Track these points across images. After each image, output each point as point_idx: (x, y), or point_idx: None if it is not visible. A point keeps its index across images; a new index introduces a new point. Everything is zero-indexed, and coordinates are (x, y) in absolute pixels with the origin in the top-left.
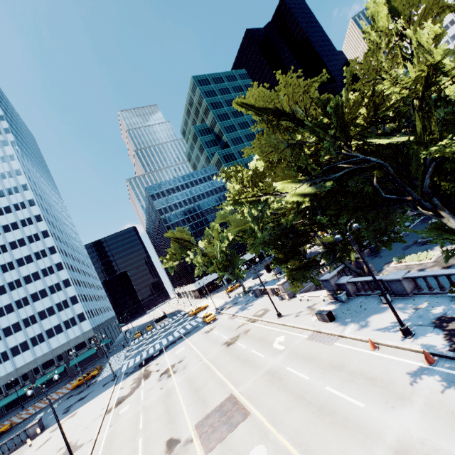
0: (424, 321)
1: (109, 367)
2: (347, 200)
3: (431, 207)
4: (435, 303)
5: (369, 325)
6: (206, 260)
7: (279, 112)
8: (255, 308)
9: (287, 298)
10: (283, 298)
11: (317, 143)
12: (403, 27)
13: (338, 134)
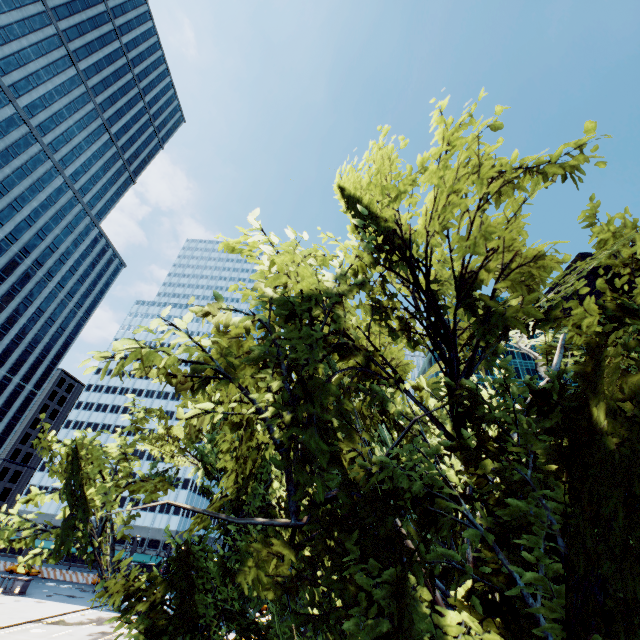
0: None
1: None
2: None
3: None
4: None
5: None
6: None
7: None
8: None
9: None
10: None
11: None
12: None
13: None
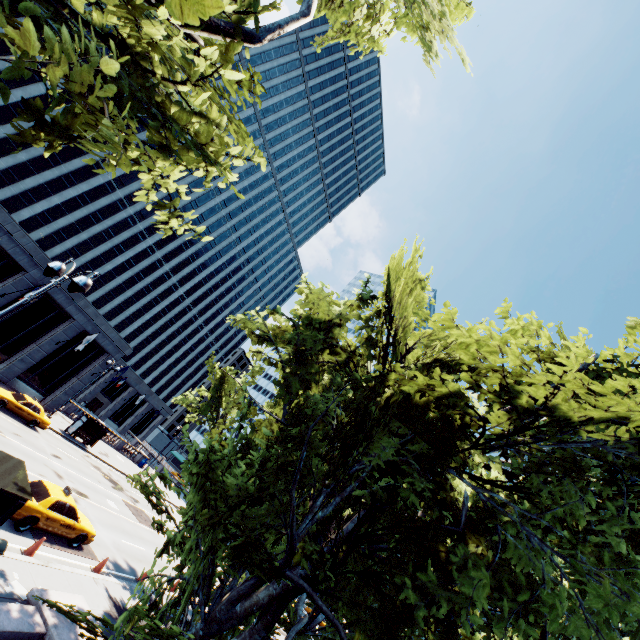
0: None
1: None
2: None
3: None
4: None
5: None
6: None
7: None
8: None
9: None
10: None
11: None
12: None
13: None
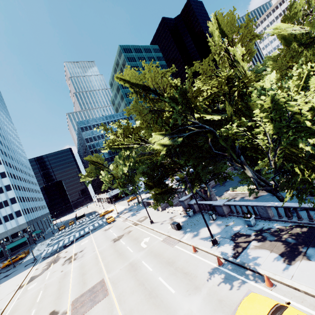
0: (227, 235)
1: (34, 252)
2: (193, 151)
3: (239, 161)
4: (237, 223)
5: (198, 234)
6: (111, 179)
7: (147, 88)
8: (140, 215)
9: (160, 210)
10: (158, 210)
11: (173, 112)
12: (228, 43)
13: (184, 108)
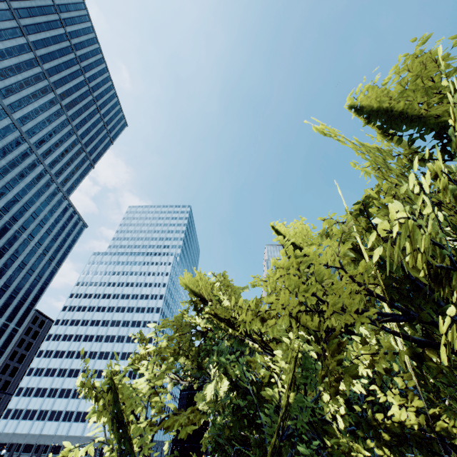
0: None
1: None
2: None
3: None
4: None
5: None
6: None
7: (203, 300)
8: None
9: None
10: None
11: None
12: None
13: None
